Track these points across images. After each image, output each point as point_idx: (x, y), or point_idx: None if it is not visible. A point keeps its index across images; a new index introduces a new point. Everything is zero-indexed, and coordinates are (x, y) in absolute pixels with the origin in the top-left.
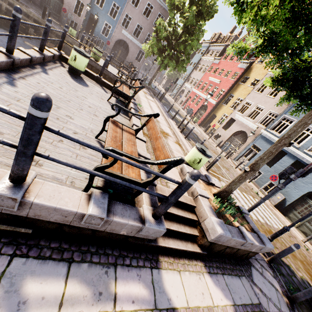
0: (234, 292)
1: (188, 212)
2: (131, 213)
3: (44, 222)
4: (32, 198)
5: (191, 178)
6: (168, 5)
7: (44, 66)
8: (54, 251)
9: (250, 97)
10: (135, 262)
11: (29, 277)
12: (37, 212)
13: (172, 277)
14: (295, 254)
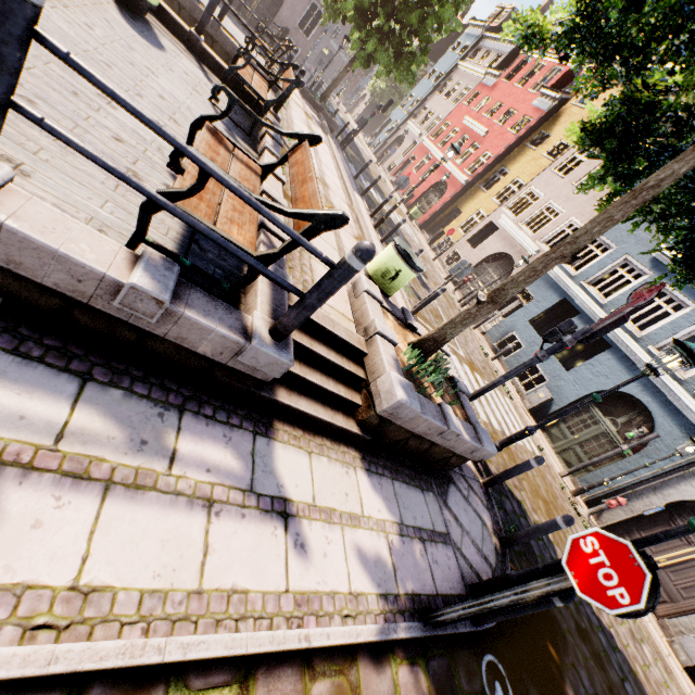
0: (406, 508)
1: (349, 361)
2: (225, 316)
3: (29, 287)
4: (2, 216)
5: (356, 256)
6: None
7: None
8: (51, 352)
9: (540, 181)
10: (224, 416)
11: None
12: (13, 253)
13: (293, 457)
14: (539, 490)
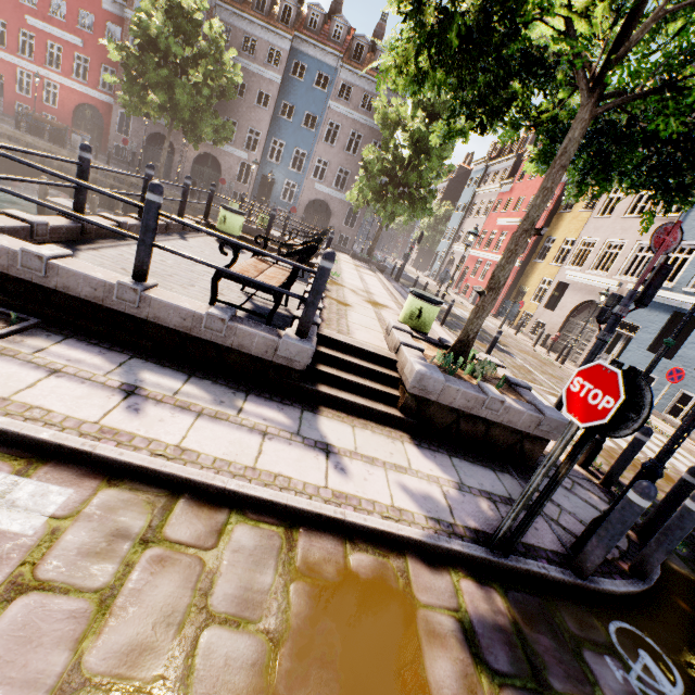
0: (467, 476)
1: (382, 368)
2: (266, 329)
3: (164, 334)
4: (151, 295)
5: (323, 259)
6: (379, 123)
7: (184, 235)
8: (174, 365)
9: (588, 230)
10: (279, 399)
11: (148, 371)
12: (156, 312)
13: (337, 425)
14: None
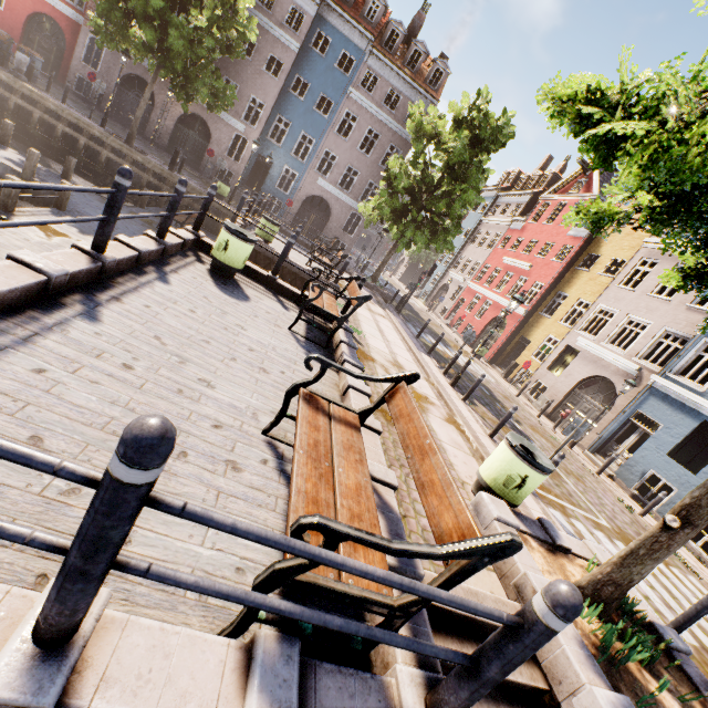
0: None
1: None
2: (365, 705)
3: None
4: (87, 695)
5: (555, 613)
6: (411, 131)
7: (163, 266)
8: None
9: (608, 298)
10: None
11: None
12: None
13: None
14: None
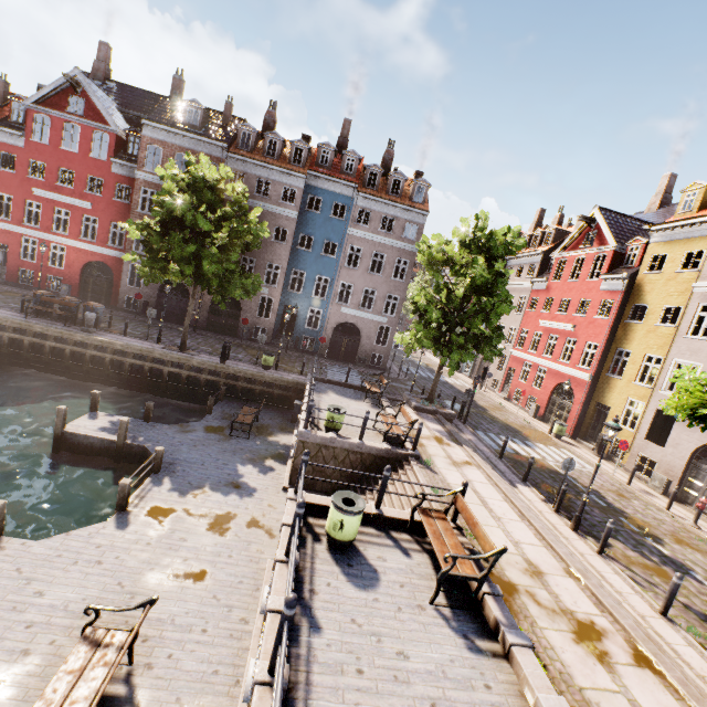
0: None
1: None
2: None
3: None
4: None
5: None
6: (423, 262)
7: (301, 592)
8: None
9: (680, 351)
10: None
11: None
12: None
13: None
14: None
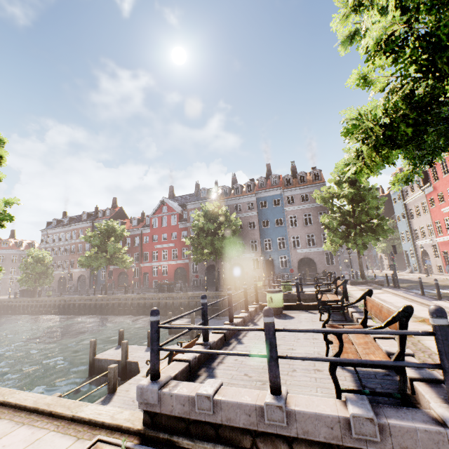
0: None
1: None
2: (413, 415)
3: (316, 448)
4: (292, 407)
5: (434, 317)
6: (320, 202)
7: (253, 321)
8: None
9: None
10: None
11: None
12: (303, 426)
13: None
14: None
